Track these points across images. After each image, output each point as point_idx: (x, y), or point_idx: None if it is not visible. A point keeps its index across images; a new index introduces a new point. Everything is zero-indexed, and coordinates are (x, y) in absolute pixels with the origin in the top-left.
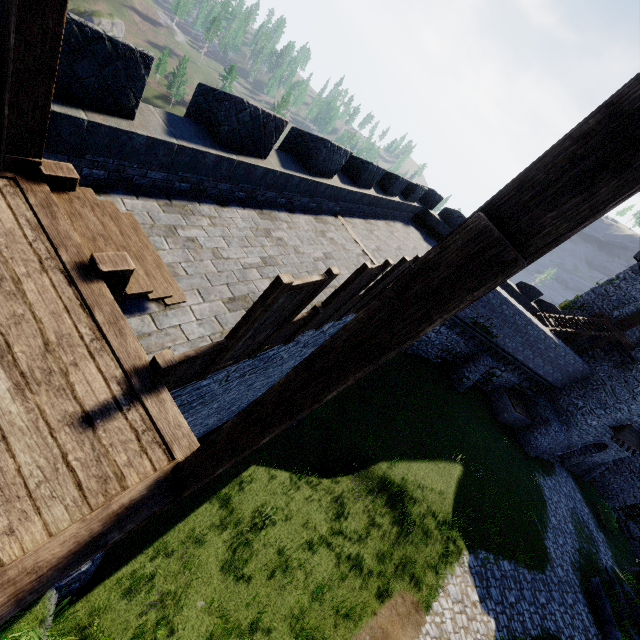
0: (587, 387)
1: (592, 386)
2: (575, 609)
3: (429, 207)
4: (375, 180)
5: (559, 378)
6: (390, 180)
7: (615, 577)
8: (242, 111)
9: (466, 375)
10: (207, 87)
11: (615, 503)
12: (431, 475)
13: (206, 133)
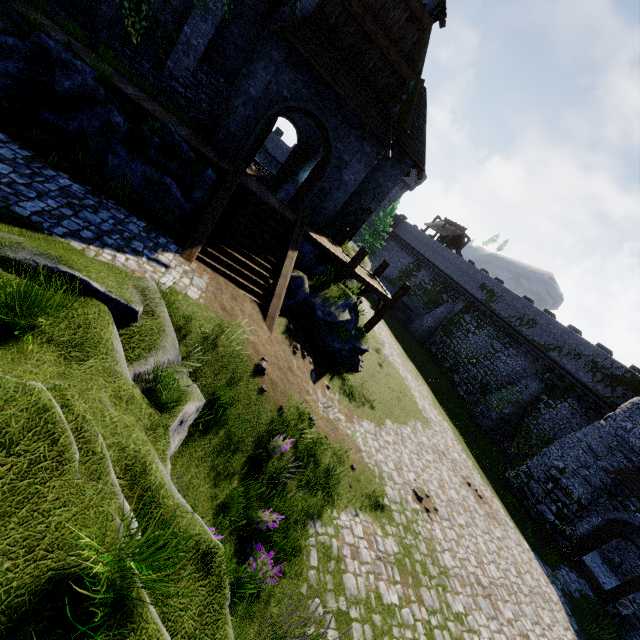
0: None
1: None
2: None
3: None
4: None
5: None
6: None
7: None
8: None
9: None
10: None
11: None
12: None
13: None
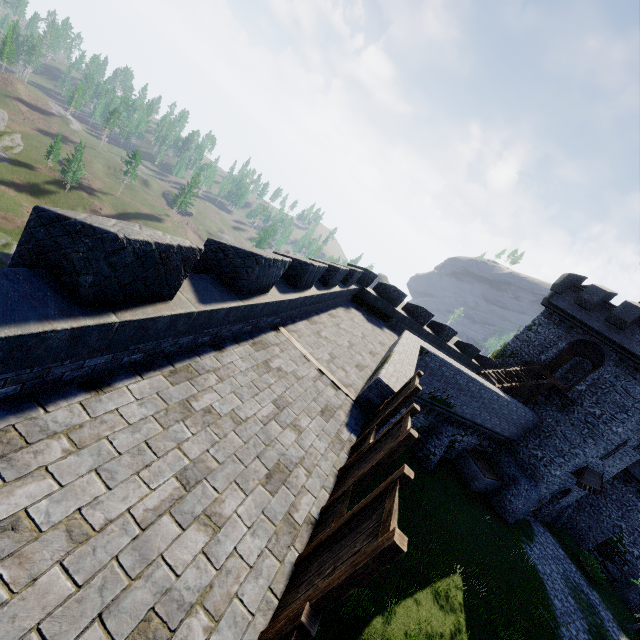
0: (540, 435)
1: (545, 433)
2: None
3: (365, 285)
4: (316, 278)
5: (514, 431)
6: (329, 272)
7: None
8: (117, 251)
9: (432, 451)
10: (50, 213)
11: (588, 544)
12: (434, 611)
13: (52, 287)
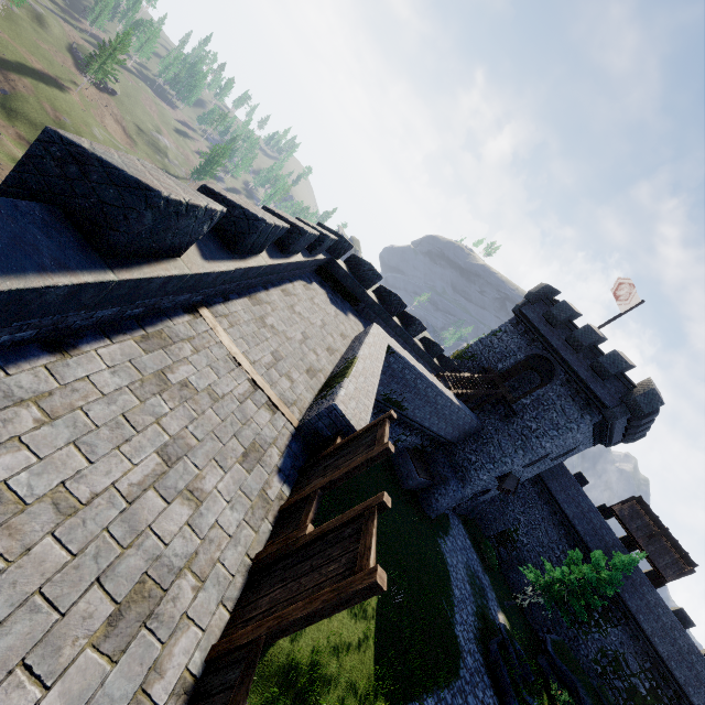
0: (479, 441)
1: (483, 440)
2: (485, 702)
3: (336, 256)
4: (269, 241)
5: (457, 435)
6: (291, 234)
7: (508, 638)
8: None
9: None
10: None
11: (490, 532)
12: (346, 621)
13: None
